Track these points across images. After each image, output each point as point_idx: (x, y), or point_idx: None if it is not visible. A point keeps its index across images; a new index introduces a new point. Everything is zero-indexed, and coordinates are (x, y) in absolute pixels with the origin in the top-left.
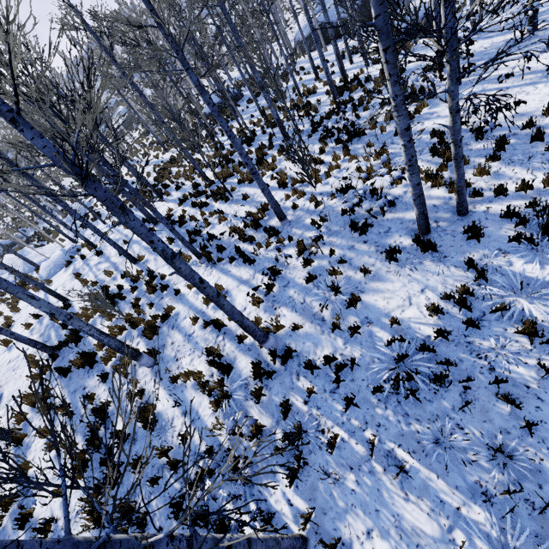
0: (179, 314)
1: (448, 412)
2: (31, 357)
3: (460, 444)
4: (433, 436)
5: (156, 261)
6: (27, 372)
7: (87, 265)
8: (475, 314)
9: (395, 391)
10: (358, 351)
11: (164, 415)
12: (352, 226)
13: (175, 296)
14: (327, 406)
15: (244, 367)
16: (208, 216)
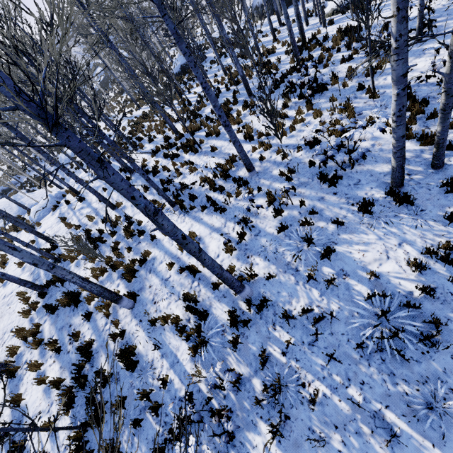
0: (156, 258)
1: (439, 374)
2: (23, 293)
3: None
4: (425, 400)
5: (133, 207)
6: (19, 307)
7: (72, 210)
8: None
9: (378, 348)
10: (336, 304)
11: (144, 356)
12: (321, 178)
13: (151, 241)
14: (306, 358)
15: (219, 314)
16: (179, 167)
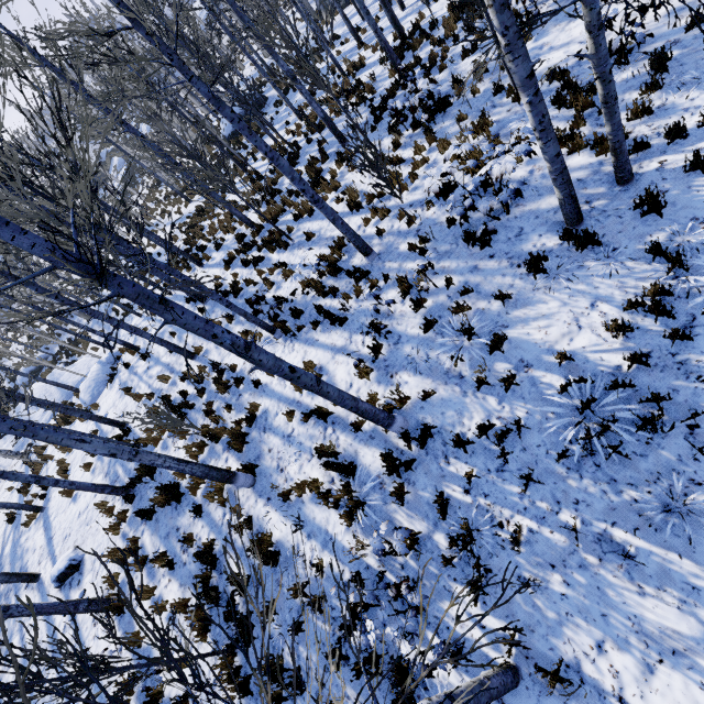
0: (268, 411)
1: (673, 465)
2: (102, 504)
3: (702, 507)
4: (660, 502)
5: (218, 349)
6: (103, 524)
7: (135, 374)
8: (680, 320)
9: (588, 452)
10: (522, 408)
11: (285, 543)
12: (468, 239)
13: (255, 389)
14: (497, 490)
15: (371, 462)
16: (268, 274)
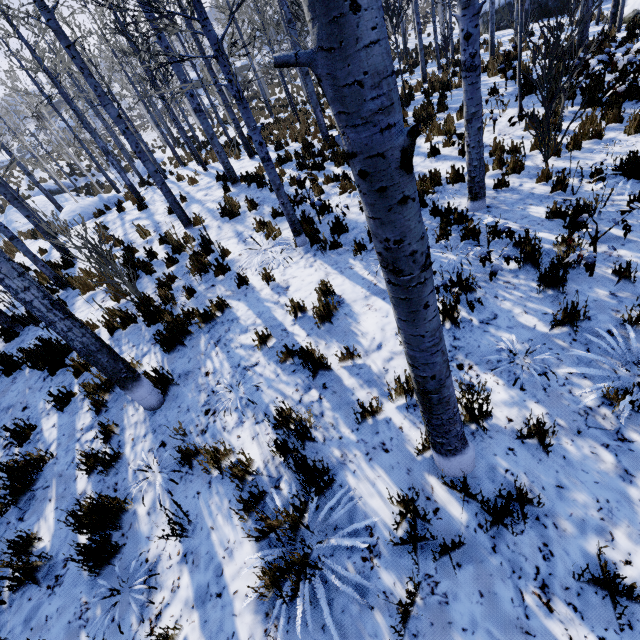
0: (236, 321)
1: None
2: None
3: None
4: None
5: (220, 229)
6: None
7: (121, 219)
8: None
9: None
10: None
11: (141, 540)
12: None
13: (236, 288)
14: None
15: (365, 492)
16: (322, 182)
